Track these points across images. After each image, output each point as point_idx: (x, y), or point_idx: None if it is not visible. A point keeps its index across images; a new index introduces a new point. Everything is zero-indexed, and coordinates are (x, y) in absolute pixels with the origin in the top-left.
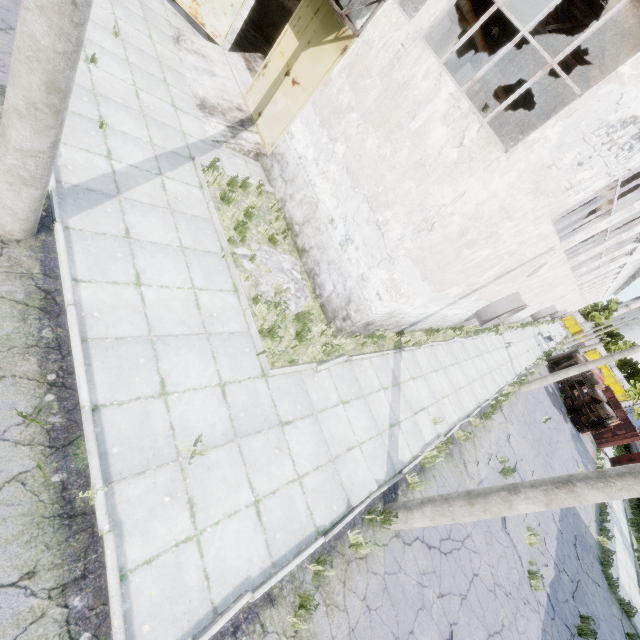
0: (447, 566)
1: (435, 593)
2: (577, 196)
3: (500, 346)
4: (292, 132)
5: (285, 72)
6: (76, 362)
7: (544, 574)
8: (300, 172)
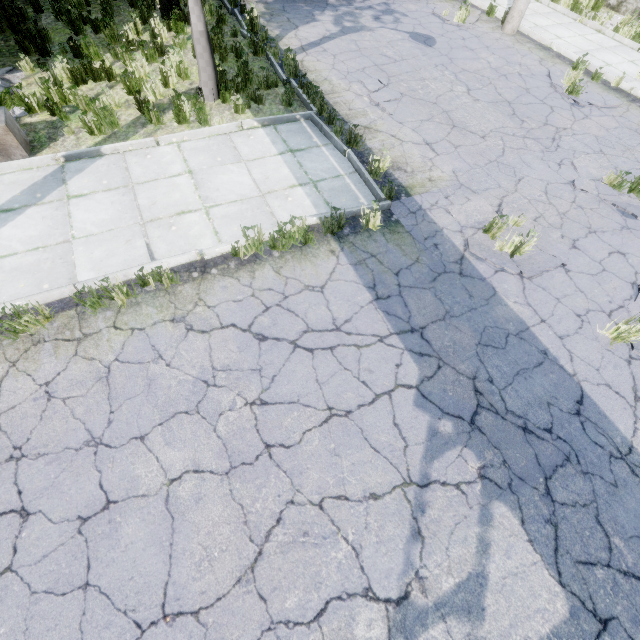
0: None
1: None
2: None
3: None
4: None
5: None
6: (572, 55)
7: None
8: None
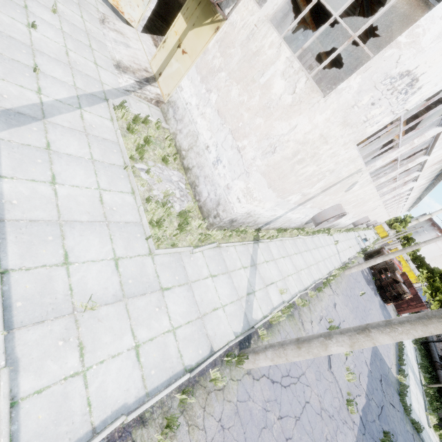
0: (286, 396)
1: (276, 416)
2: (372, 128)
3: (331, 243)
4: (181, 86)
5: (177, 45)
6: None
7: (358, 402)
8: (186, 114)
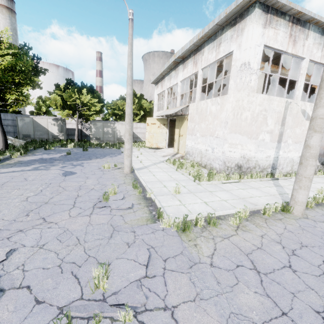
0: None
1: None
2: (252, 83)
3: None
4: (187, 144)
5: (179, 136)
6: (142, 182)
7: None
8: (193, 149)
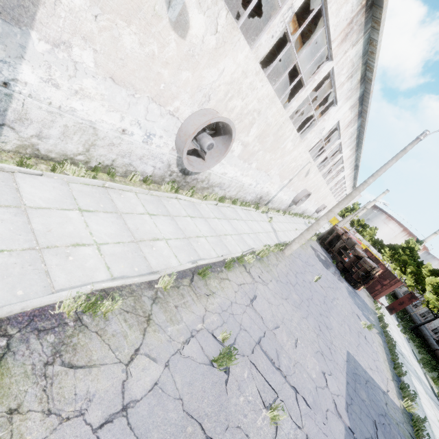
0: None
1: None
2: None
3: (261, 220)
4: None
5: None
6: None
7: None
8: None
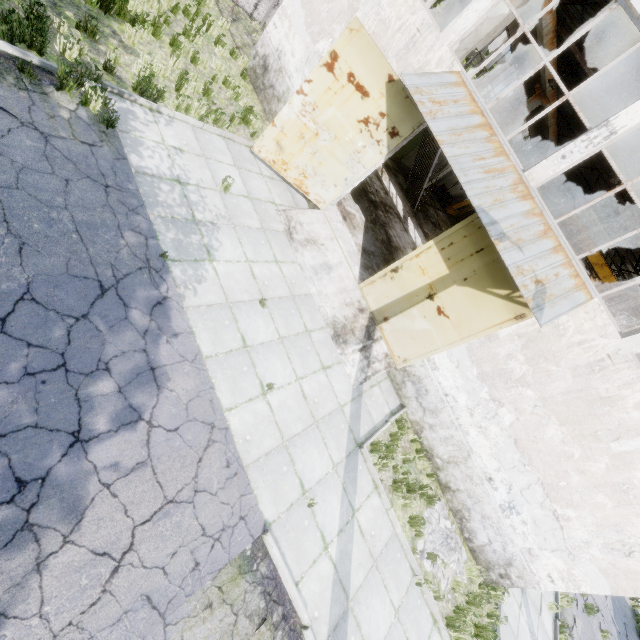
0: None
1: None
2: None
3: None
4: (435, 362)
5: (426, 293)
6: None
7: None
8: (446, 409)
